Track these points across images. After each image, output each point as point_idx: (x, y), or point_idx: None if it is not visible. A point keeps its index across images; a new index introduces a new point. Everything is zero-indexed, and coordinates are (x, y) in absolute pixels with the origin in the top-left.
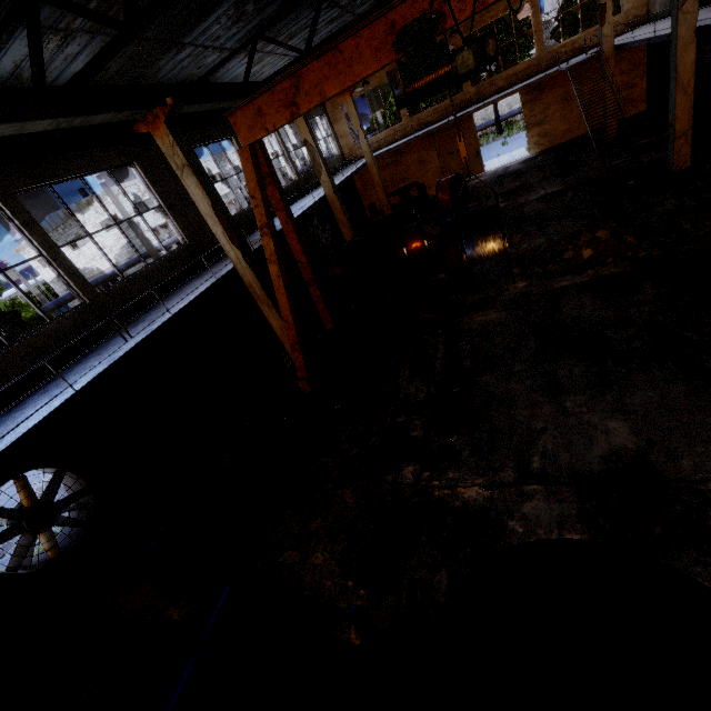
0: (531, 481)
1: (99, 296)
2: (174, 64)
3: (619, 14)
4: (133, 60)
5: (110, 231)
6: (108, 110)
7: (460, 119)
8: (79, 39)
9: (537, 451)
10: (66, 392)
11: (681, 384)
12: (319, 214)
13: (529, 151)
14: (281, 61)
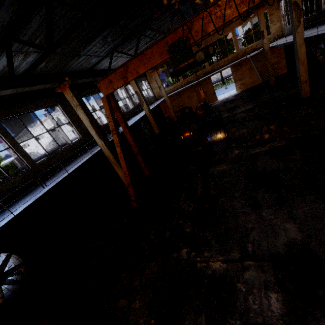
0: (248, 259)
1: (36, 164)
2: (77, 63)
3: (270, 35)
4: (58, 62)
5: (54, 132)
6: (41, 83)
7: (205, 79)
8: (32, 55)
9: (249, 241)
10: (10, 216)
11: (321, 203)
12: (144, 122)
13: (236, 91)
14: (126, 60)
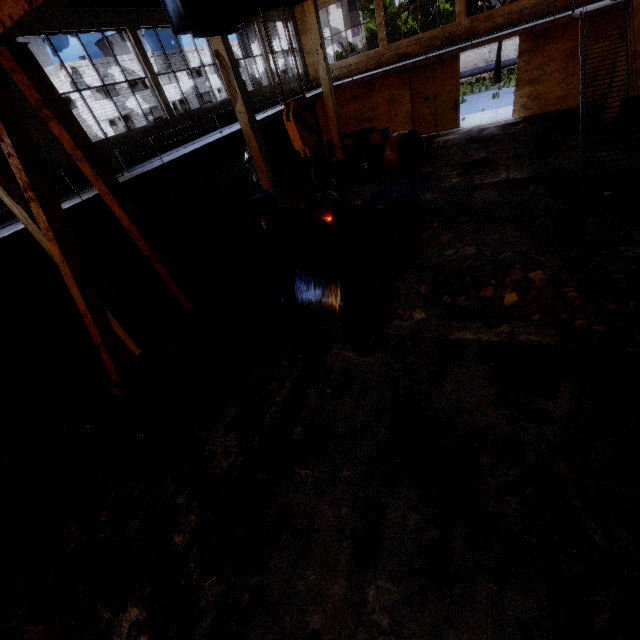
0: None
1: None
2: None
3: None
4: None
5: None
6: None
7: (440, 58)
8: None
9: None
10: None
11: None
12: None
13: (513, 114)
14: None
